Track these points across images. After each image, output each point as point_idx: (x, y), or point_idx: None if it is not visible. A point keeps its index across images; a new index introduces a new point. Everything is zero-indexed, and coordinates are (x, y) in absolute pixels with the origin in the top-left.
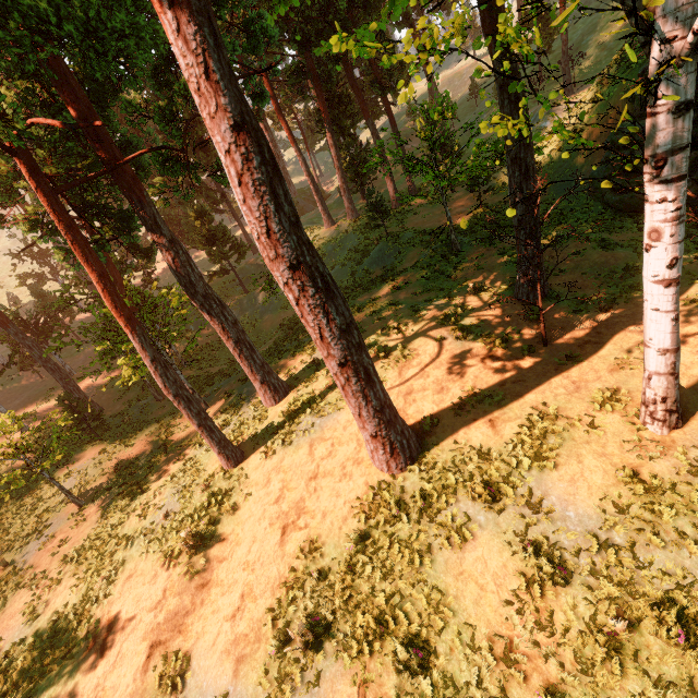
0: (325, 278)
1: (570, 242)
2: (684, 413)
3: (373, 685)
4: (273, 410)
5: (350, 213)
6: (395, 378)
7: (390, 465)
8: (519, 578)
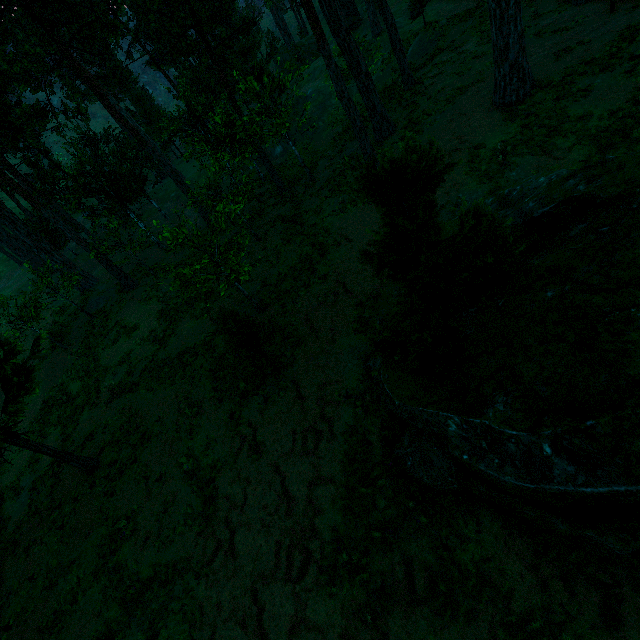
0: None
1: None
2: None
3: (554, 151)
4: (389, 138)
5: (375, 27)
6: (491, 75)
7: (519, 92)
8: (634, 83)
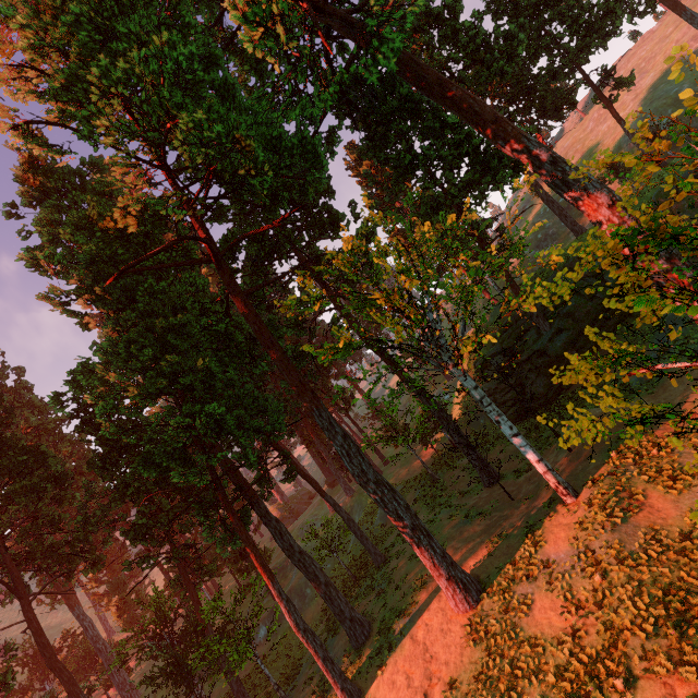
0: (389, 484)
1: (495, 447)
2: (577, 489)
3: None
4: (366, 645)
5: (348, 491)
6: None
7: (468, 600)
8: (560, 599)
